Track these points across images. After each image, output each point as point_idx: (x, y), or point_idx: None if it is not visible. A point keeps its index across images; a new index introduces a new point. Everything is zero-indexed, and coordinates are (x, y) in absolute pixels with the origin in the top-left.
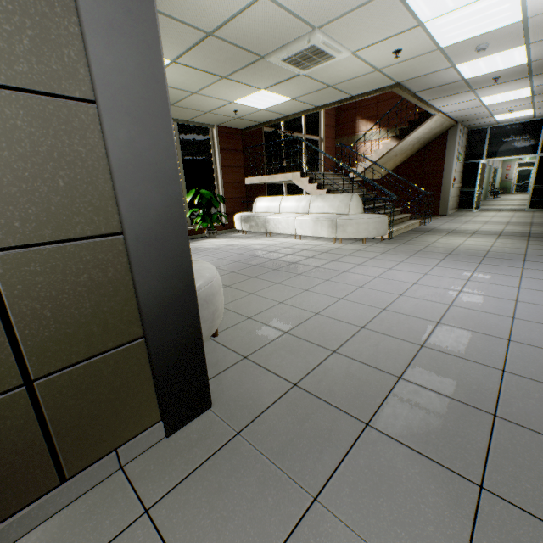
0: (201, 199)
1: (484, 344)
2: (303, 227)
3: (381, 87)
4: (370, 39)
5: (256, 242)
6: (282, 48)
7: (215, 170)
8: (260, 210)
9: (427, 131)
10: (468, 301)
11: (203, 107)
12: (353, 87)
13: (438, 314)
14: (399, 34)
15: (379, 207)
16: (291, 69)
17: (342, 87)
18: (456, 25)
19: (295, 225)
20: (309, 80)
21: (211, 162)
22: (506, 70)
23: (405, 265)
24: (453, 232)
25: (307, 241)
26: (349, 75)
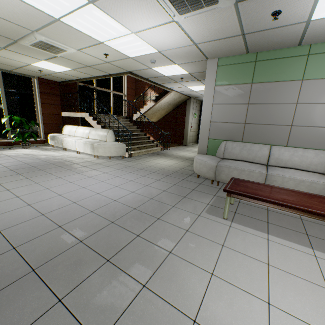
0: (15, 122)
1: (41, 229)
2: (79, 147)
3: (123, 72)
4: (80, 44)
5: (49, 153)
6: (24, 38)
7: (36, 104)
8: (66, 133)
9: (172, 100)
10: (89, 200)
11: (11, 64)
12: (105, 69)
13: (55, 208)
14: (95, 45)
15: (137, 138)
16: (46, 52)
17: (97, 68)
18: (123, 47)
19: (76, 145)
20: (69, 60)
21: (33, 99)
22: (182, 75)
23: (103, 175)
24: (168, 156)
25: (81, 155)
26: (92, 62)
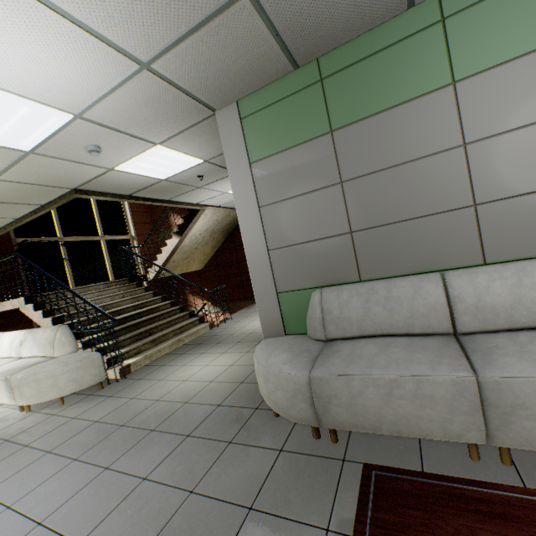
0: None
1: None
2: None
3: (63, 194)
4: None
5: None
6: None
7: None
8: None
9: (214, 223)
10: None
11: None
12: (14, 198)
13: None
14: None
15: (152, 319)
16: None
17: None
18: None
19: None
20: None
21: None
22: (196, 169)
23: None
24: (221, 343)
25: None
26: None
